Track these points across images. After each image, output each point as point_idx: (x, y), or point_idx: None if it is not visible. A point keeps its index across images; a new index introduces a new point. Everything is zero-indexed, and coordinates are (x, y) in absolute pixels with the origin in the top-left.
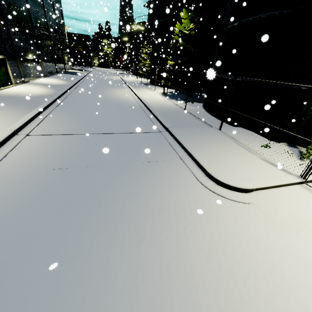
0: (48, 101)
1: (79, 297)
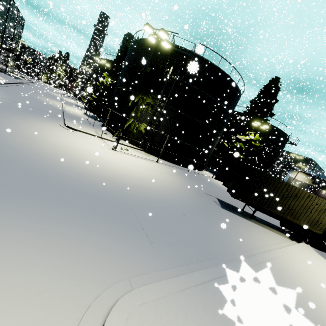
0: None
1: (3, 114)
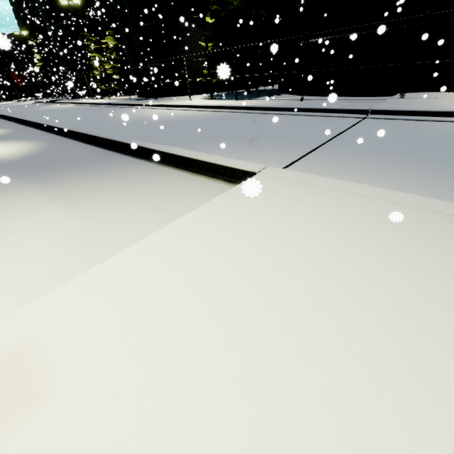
0: (123, 139)
1: None
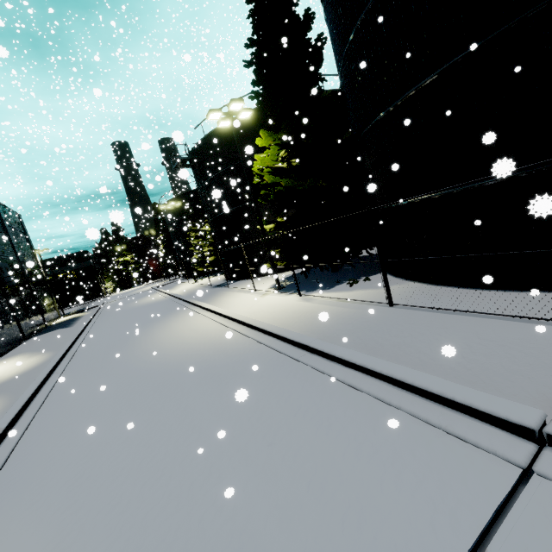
0: None
1: None
